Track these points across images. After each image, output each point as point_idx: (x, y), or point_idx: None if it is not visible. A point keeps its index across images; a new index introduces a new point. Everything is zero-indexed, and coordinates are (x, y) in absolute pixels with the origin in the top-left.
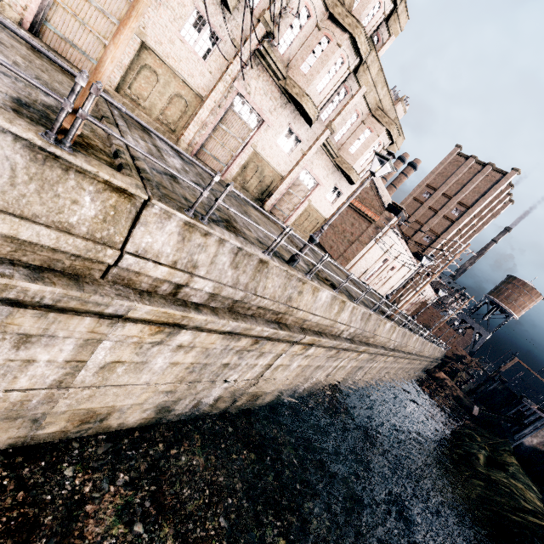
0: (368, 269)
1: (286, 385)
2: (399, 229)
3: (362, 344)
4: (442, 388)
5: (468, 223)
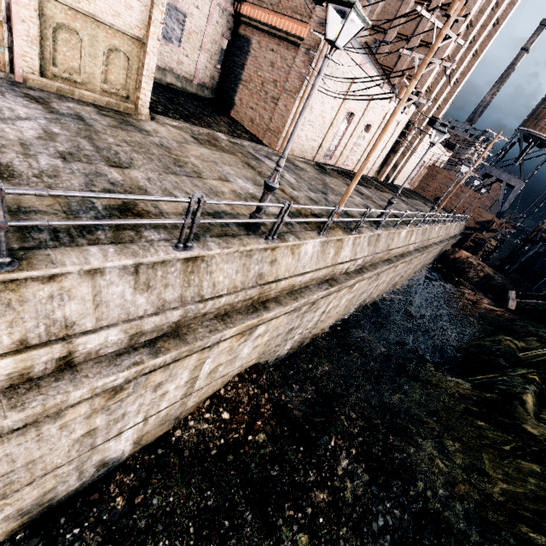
0: (323, 141)
1: (3, 512)
2: (373, 61)
3: (227, 324)
4: (464, 271)
5: (486, 5)
